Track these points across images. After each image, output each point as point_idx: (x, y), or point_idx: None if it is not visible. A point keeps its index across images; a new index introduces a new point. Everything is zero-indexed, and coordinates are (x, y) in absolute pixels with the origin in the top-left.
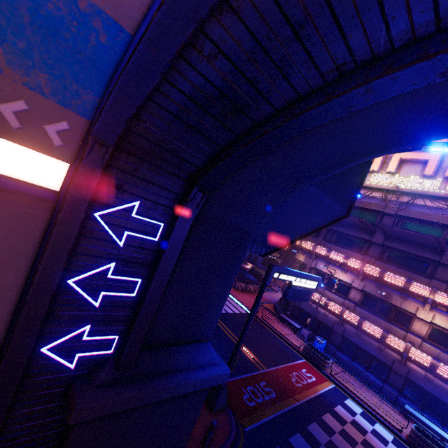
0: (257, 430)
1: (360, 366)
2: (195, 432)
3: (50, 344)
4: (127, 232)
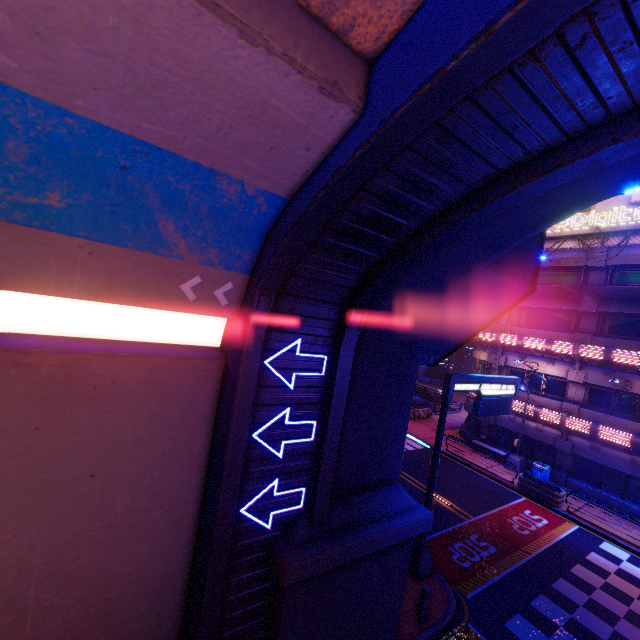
0: (483, 595)
1: (611, 493)
2: (404, 605)
3: (246, 505)
4: (295, 373)
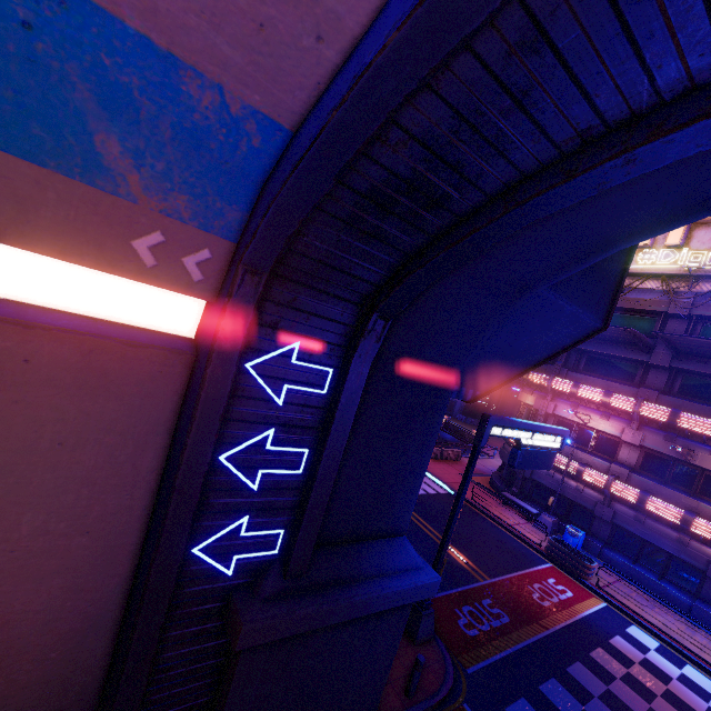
0: (487, 672)
1: (649, 572)
2: (393, 673)
3: (202, 543)
4: (286, 386)
